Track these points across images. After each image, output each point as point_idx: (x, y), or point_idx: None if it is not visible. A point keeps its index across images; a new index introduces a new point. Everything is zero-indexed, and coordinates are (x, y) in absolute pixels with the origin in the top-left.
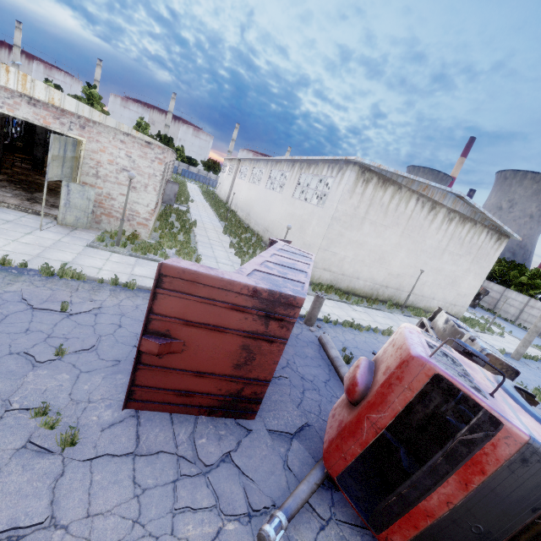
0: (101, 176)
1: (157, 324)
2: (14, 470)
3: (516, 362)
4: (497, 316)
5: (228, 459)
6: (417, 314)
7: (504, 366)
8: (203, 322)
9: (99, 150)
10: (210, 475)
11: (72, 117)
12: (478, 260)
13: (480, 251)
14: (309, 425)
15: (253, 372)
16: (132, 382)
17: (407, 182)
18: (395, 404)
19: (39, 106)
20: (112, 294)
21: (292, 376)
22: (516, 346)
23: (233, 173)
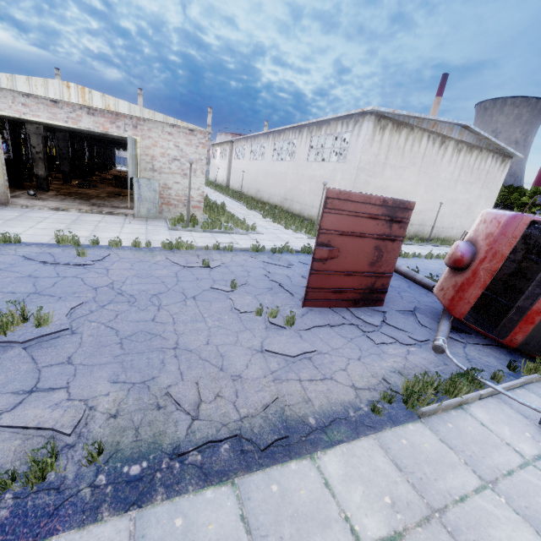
0: (157, 169)
1: (322, 237)
2: (274, 336)
3: None
4: None
5: (384, 325)
6: (442, 244)
7: None
8: (350, 231)
9: (151, 146)
10: (381, 331)
11: (125, 119)
12: (487, 185)
13: (488, 176)
14: (418, 308)
15: (381, 267)
16: (306, 286)
17: (417, 122)
18: (503, 251)
19: (97, 115)
20: (221, 255)
21: None
22: None
23: (228, 156)
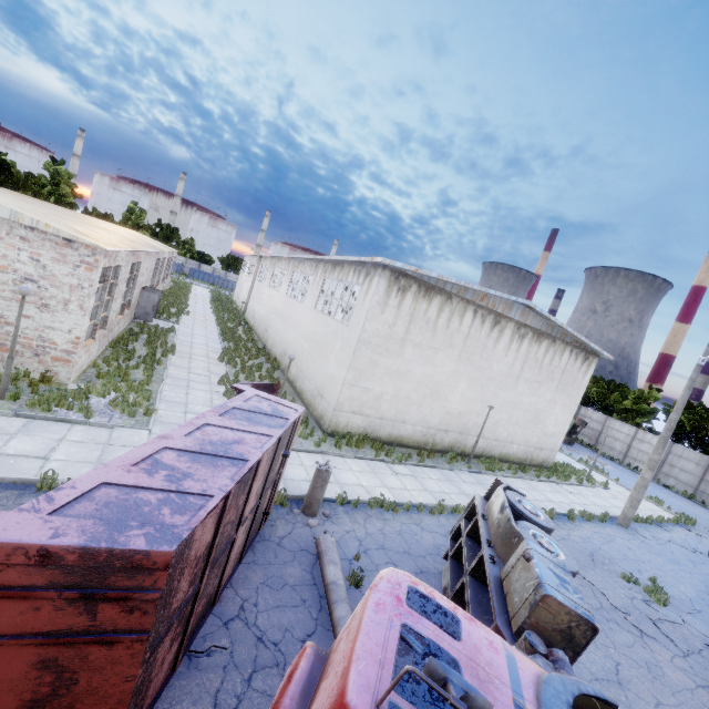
0: None
1: None
2: None
3: (624, 531)
4: (601, 454)
5: None
6: (489, 468)
7: (573, 616)
8: None
9: None
10: None
11: None
12: (564, 388)
13: (565, 375)
14: None
15: (77, 707)
16: None
17: (458, 289)
18: None
19: None
20: None
21: (239, 640)
22: (624, 501)
23: (253, 274)
